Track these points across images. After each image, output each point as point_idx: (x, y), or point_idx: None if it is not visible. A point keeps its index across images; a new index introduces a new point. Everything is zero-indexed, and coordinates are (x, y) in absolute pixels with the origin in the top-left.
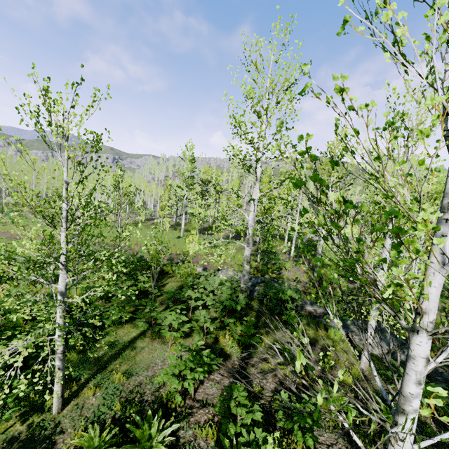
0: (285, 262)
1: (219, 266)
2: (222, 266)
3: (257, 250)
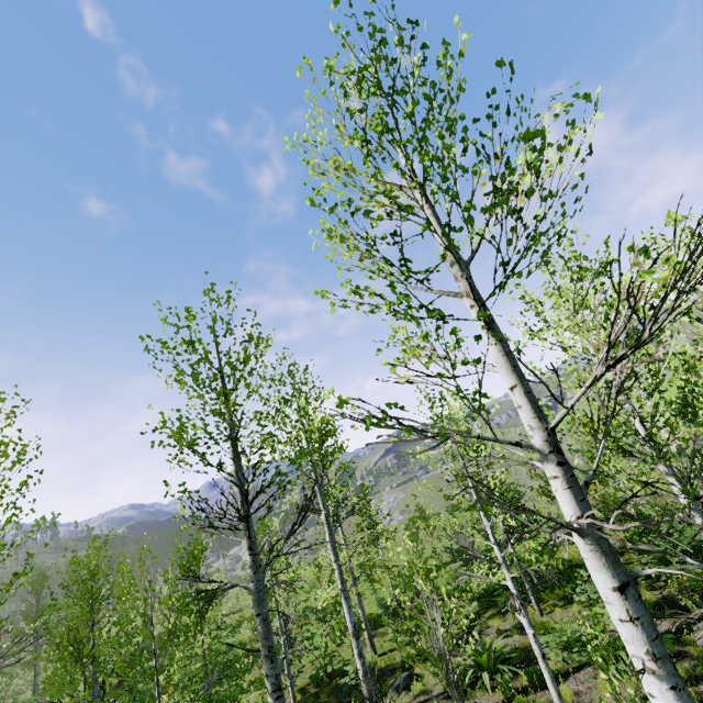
0: None
1: None
2: None
3: None
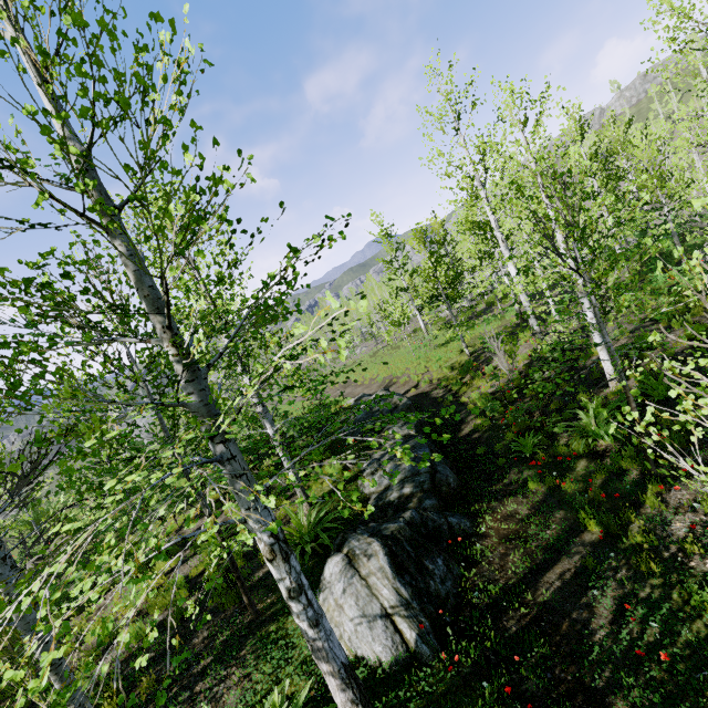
0: (519, 337)
1: (417, 379)
2: (421, 379)
3: (522, 321)
